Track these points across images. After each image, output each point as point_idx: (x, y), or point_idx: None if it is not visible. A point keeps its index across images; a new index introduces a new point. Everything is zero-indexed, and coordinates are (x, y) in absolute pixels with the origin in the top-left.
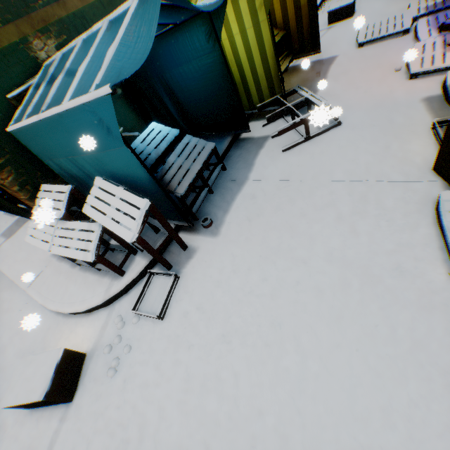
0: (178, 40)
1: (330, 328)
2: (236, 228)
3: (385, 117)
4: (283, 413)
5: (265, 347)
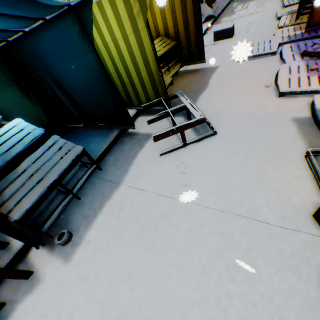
0: (53, 36)
1: None
2: (92, 253)
3: (258, 132)
4: None
5: None
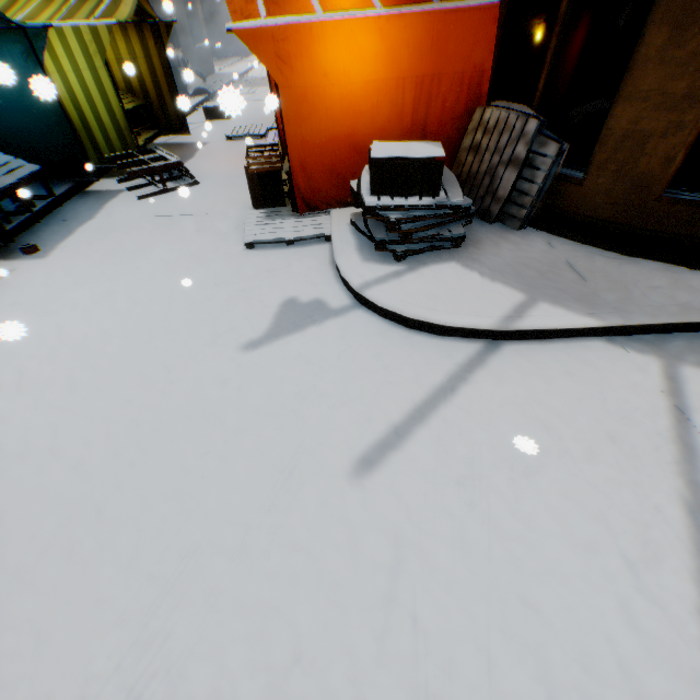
0: None
1: (161, 284)
2: (74, 249)
3: (234, 181)
4: (110, 329)
5: (98, 306)
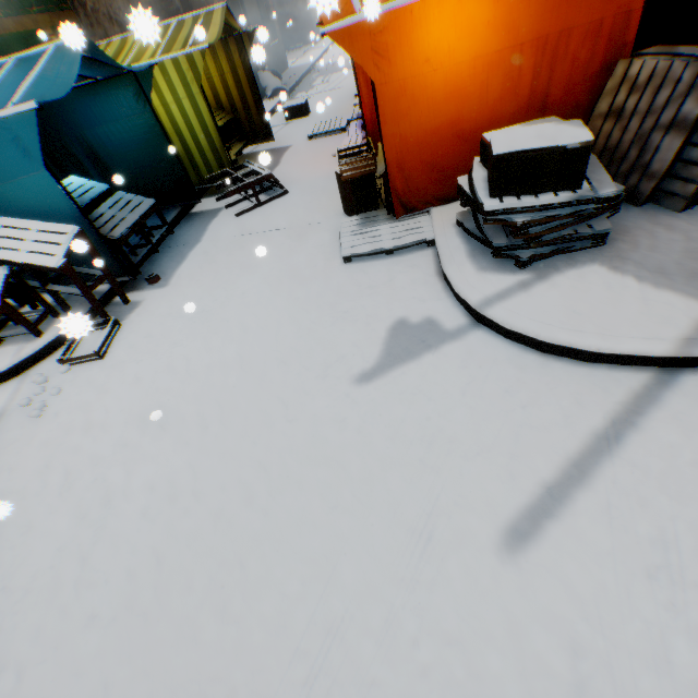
0: (101, 97)
1: (267, 309)
2: (187, 276)
3: (321, 186)
4: (228, 361)
5: (214, 336)
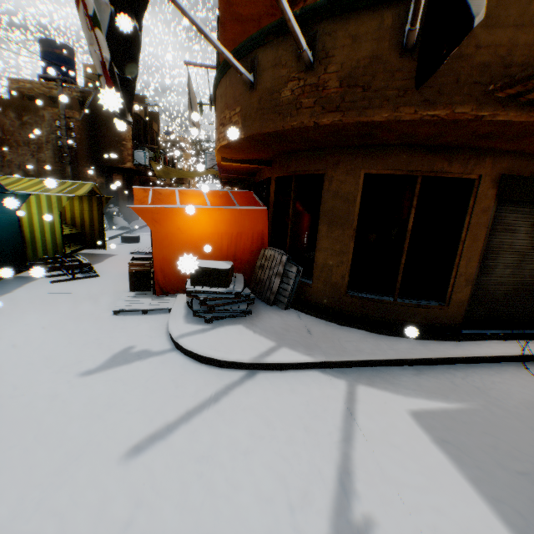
0: None
1: (40, 333)
2: None
3: (124, 276)
4: None
5: None
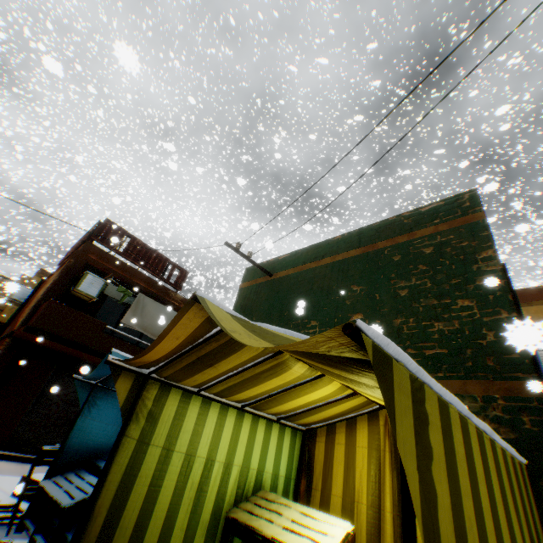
0: None
1: None
2: None
3: None
4: None
5: None
